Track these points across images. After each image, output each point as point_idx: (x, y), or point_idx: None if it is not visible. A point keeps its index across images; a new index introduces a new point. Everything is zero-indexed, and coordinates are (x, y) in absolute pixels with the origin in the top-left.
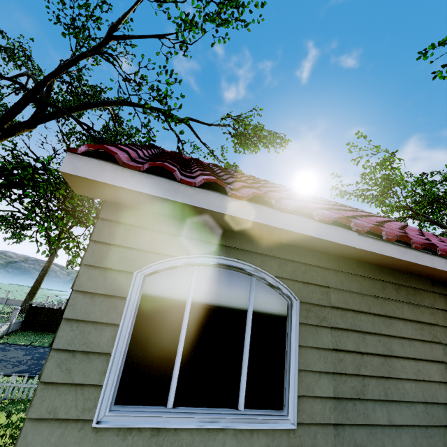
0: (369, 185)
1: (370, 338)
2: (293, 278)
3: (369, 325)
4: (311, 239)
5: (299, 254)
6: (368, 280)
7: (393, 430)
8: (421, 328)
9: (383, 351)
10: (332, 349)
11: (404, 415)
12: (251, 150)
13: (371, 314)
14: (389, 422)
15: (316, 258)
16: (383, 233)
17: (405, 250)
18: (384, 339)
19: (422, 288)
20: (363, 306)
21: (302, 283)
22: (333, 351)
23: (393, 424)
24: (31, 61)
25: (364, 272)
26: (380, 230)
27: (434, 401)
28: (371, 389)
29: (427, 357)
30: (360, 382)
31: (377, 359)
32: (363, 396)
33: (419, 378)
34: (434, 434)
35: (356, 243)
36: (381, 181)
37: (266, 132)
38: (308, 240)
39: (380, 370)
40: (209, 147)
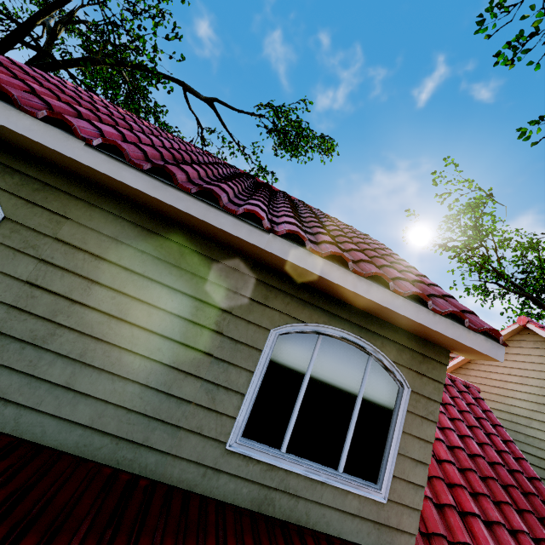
0: (452, 232)
1: (99, 290)
2: (13, 191)
3: (107, 276)
4: (17, 136)
5: (40, 170)
6: (141, 230)
7: (69, 395)
8: (198, 307)
9: (111, 310)
10: (27, 282)
11: (98, 385)
12: (295, 156)
13: (121, 267)
14: (67, 383)
15: (67, 181)
16: (126, 153)
17: (162, 186)
18: (123, 299)
19: (230, 266)
20: (111, 253)
21: (26, 202)
22: (27, 285)
23: (74, 390)
24: (59, 10)
25: (140, 219)
26: (121, 148)
27: (162, 390)
28: (62, 342)
29: (184, 341)
30: (48, 329)
31: (96, 315)
32: (42, 344)
33: (153, 357)
34: (137, 423)
35: (74, 153)
36: (469, 229)
37: (310, 132)
38: (19, 139)
39: (92, 328)
40: (239, 142)
